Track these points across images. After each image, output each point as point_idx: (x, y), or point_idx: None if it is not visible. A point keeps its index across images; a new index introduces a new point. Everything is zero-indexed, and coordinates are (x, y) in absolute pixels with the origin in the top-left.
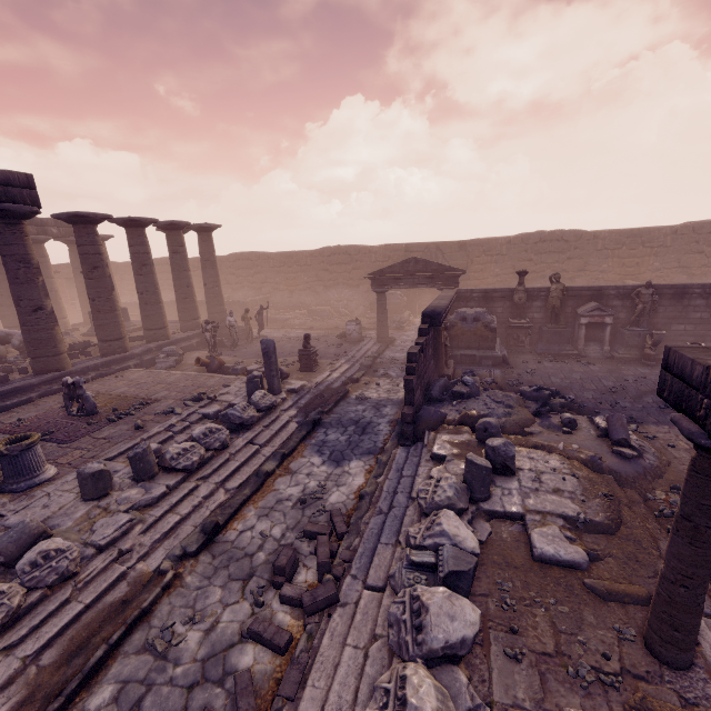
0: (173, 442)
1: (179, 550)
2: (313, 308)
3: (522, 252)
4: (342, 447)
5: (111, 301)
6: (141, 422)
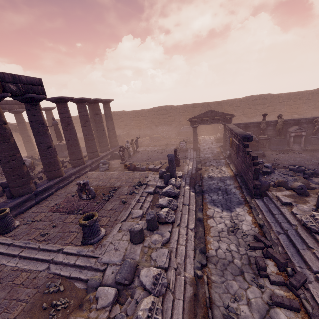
0: (144, 208)
1: (198, 264)
2: (152, 136)
3: (247, 105)
4: (224, 202)
5: (76, 140)
6: (124, 200)
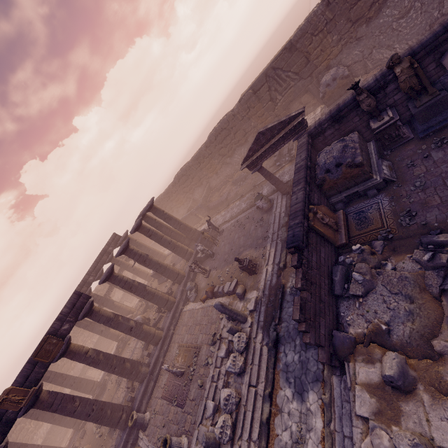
0: (218, 391)
1: None
2: (234, 178)
3: None
4: (298, 371)
5: (149, 292)
6: (200, 382)
